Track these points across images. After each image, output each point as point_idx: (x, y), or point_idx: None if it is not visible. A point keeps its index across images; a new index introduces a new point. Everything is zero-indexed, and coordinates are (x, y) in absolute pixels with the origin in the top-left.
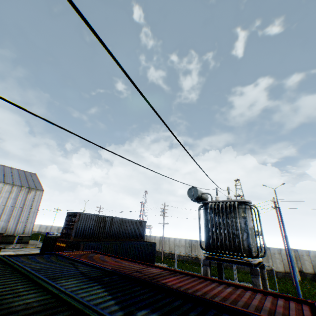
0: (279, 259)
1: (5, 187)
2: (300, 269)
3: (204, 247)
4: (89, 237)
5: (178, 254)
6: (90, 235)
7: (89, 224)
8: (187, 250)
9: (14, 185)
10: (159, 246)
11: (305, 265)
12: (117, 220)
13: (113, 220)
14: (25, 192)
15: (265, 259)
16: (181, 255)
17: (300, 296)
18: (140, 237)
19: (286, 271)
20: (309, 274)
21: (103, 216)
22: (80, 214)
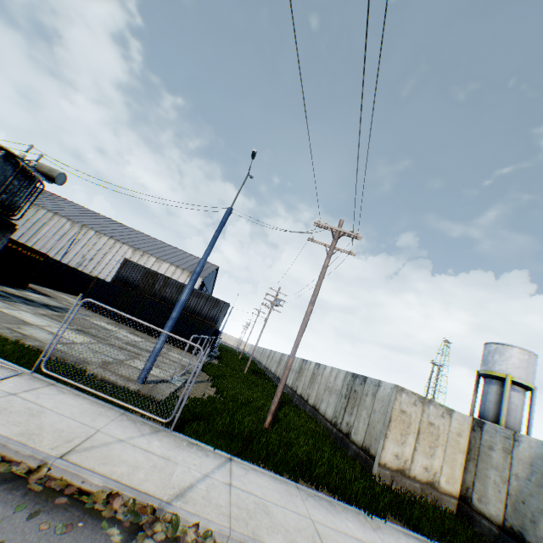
0: (367, 411)
1: (170, 268)
2: (467, 492)
3: (307, 373)
4: (131, 288)
5: (287, 383)
6: (133, 286)
7: (135, 275)
8: (295, 377)
9: (178, 268)
10: (282, 370)
11: (486, 486)
12: (174, 283)
13: (169, 282)
14: (186, 276)
15: (350, 408)
16: (288, 385)
17: (141, 372)
18: (211, 322)
19: (364, 446)
20: (485, 522)
21: (156, 272)
22: (128, 261)
